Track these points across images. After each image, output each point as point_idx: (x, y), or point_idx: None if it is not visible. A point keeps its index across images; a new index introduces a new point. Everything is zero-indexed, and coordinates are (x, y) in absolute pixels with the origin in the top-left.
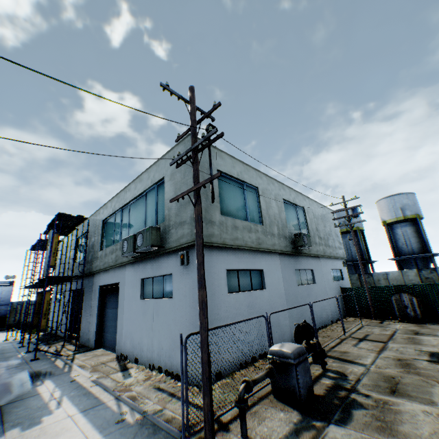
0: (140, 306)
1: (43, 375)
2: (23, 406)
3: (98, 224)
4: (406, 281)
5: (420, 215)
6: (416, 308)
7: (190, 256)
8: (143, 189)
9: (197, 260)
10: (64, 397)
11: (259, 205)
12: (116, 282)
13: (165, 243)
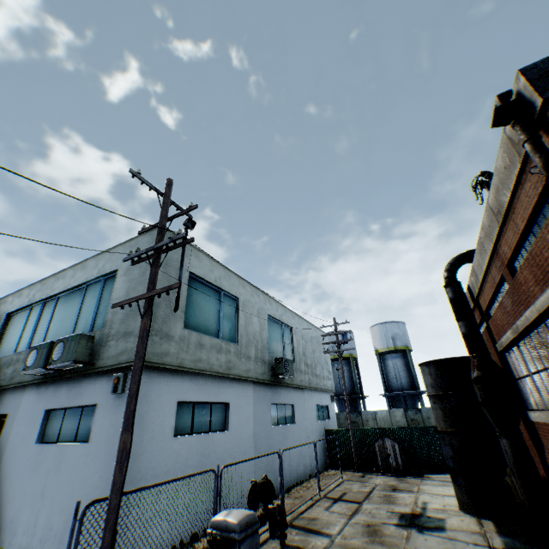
0: (34, 455)
1: None
2: None
3: None
4: (394, 422)
5: (409, 346)
6: (399, 456)
7: (129, 380)
8: (85, 280)
9: (129, 389)
10: None
11: (237, 319)
12: (3, 414)
13: (97, 359)
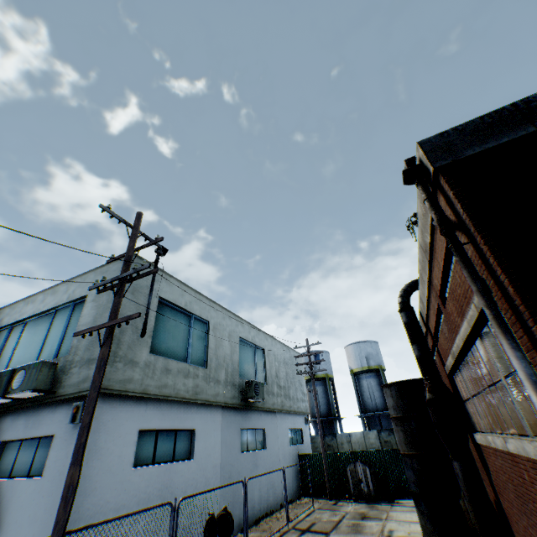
0: None
1: None
2: None
3: None
4: (368, 445)
5: (383, 366)
6: (370, 481)
7: None
8: (54, 305)
9: (82, 421)
10: None
11: (207, 343)
12: None
13: (59, 387)
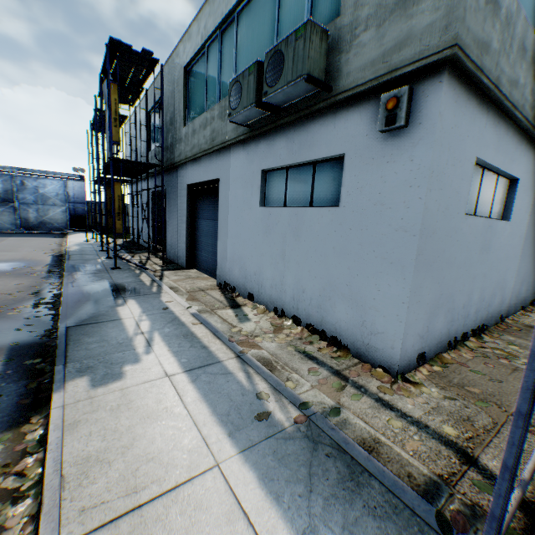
0: (260, 219)
1: (125, 292)
2: (97, 336)
3: (177, 78)
4: None
5: None
6: None
7: (416, 102)
8: None
9: None
10: (154, 335)
11: None
12: (213, 180)
13: (335, 80)
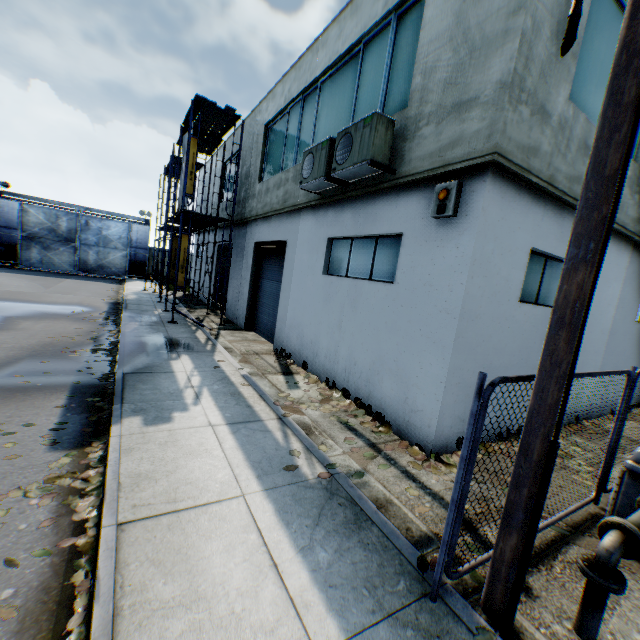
0: (321, 286)
1: (179, 347)
2: (150, 384)
3: (257, 134)
4: None
5: None
6: None
7: (465, 195)
8: (359, 34)
9: (595, 164)
10: (203, 389)
11: None
12: (281, 241)
13: (399, 164)
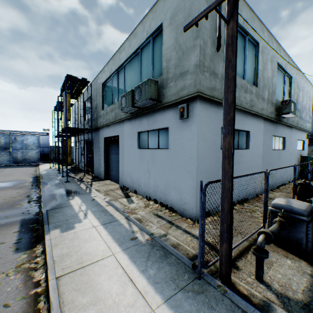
0: (138, 154)
1: (73, 193)
2: (61, 213)
3: (98, 88)
4: None
5: None
6: None
7: (190, 109)
8: (138, 45)
9: (225, 99)
10: (88, 211)
11: (256, 65)
12: (116, 135)
13: (162, 98)
